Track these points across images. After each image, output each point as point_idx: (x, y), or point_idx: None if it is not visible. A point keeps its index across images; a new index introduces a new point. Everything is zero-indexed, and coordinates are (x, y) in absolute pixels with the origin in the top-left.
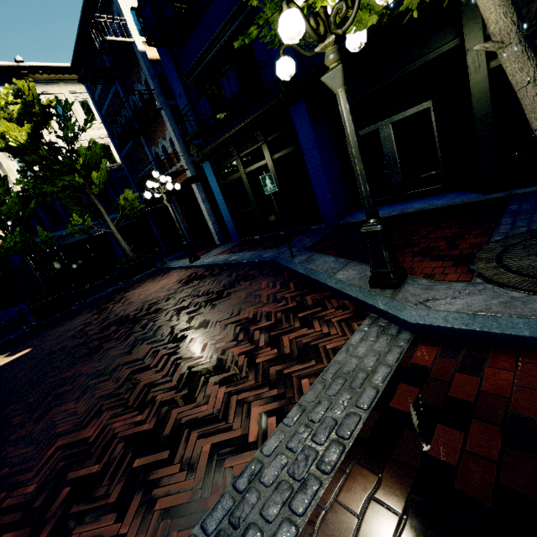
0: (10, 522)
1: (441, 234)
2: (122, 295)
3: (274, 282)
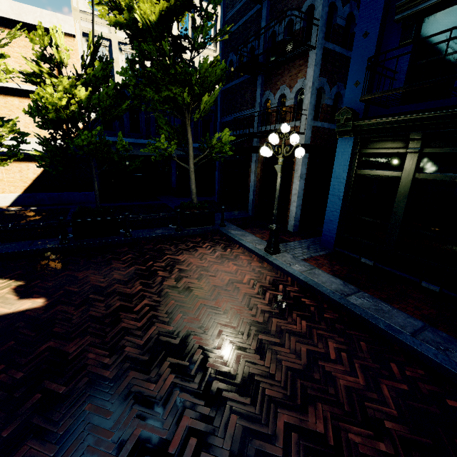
0: None
1: None
2: (174, 255)
3: None
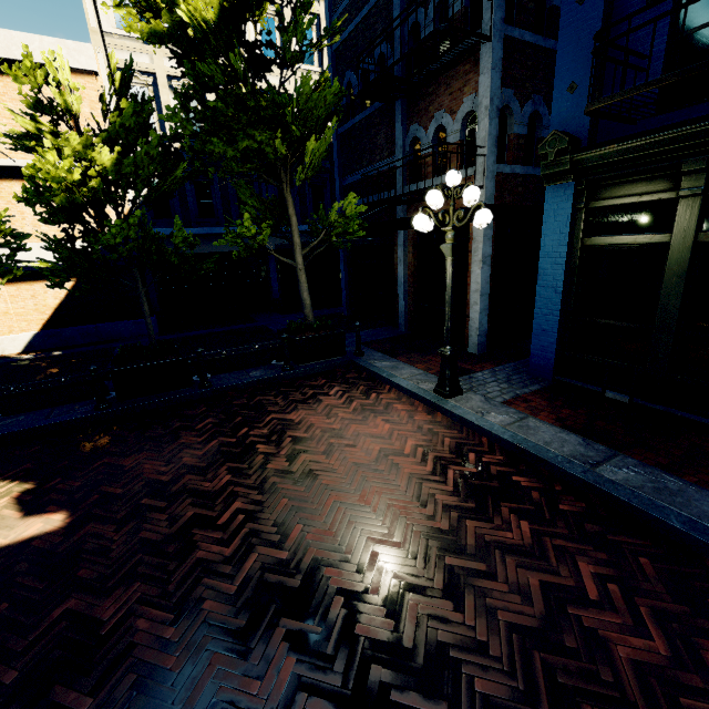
0: None
1: None
2: (283, 413)
3: None
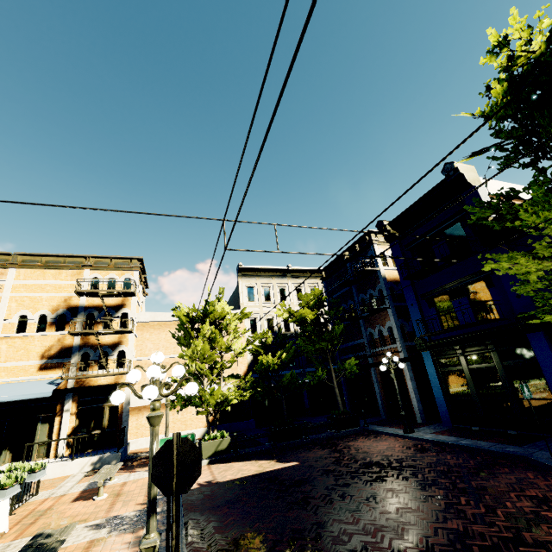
0: (447, 549)
1: None
2: (345, 443)
3: (543, 476)
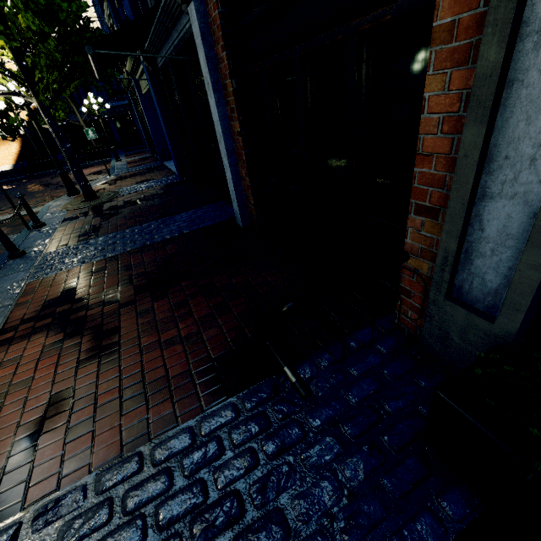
0: None
1: (127, 184)
2: None
3: None
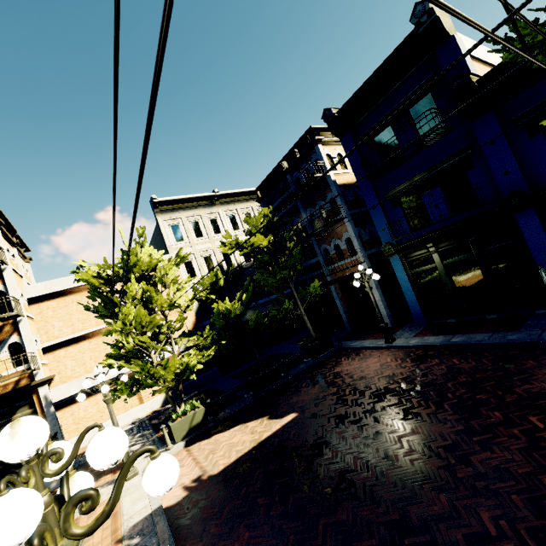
0: None
1: None
2: (331, 371)
3: None
